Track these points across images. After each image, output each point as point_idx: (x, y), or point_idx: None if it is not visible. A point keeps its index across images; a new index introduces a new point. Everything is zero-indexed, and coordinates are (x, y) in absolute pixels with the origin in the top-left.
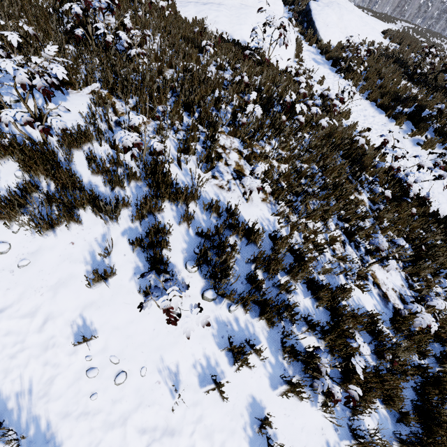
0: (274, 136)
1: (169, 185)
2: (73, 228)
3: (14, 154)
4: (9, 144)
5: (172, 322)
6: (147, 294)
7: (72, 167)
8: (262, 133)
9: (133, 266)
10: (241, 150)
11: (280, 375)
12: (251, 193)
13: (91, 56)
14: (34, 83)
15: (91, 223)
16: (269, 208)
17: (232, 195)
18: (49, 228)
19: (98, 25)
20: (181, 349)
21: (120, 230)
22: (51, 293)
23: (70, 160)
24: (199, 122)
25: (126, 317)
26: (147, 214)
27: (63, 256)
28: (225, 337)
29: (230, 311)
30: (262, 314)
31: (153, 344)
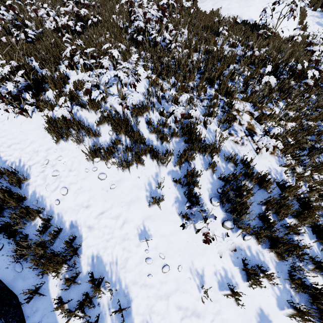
0: (282, 99)
1: (200, 142)
2: (139, 167)
3: (108, 121)
4: (107, 116)
5: (207, 242)
6: (187, 218)
7: (138, 128)
8: (272, 97)
9: (174, 196)
10: (252, 112)
11: (287, 300)
12: (267, 150)
13: (146, 53)
14: (129, 81)
15: (149, 165)
16: (277, 160)
17: (245, 148)
18: (127, 167)
19: (153, 32)
20: (206, 259)
21: (166, 171)
22: (127, 207)
23: (138, 124)
24: (218, 92)
25: (169, 229)
26: (184, 161)
27: (134, 185)
28: (240, 258)
29: (244, 240)
30: (274, 248)
31: (186, 251)
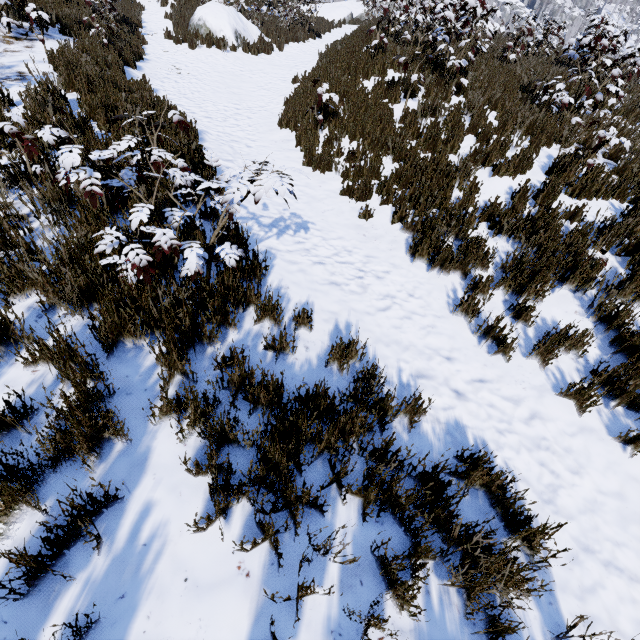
0: None
1: None
2: None
3: None
4: None
5: None
6: None
7: None
8: None
9: None
10: None
11: None
12: None
13: None
14: None
15: None
16: None
17: None
18: None
19: None
20: None
21: None
22: None
23: None
24: None
25: None
26: None
27: None
28: None
29: None
30: None
31: None
